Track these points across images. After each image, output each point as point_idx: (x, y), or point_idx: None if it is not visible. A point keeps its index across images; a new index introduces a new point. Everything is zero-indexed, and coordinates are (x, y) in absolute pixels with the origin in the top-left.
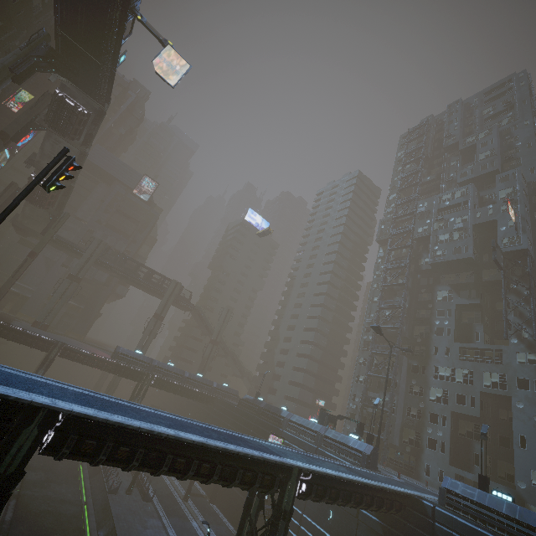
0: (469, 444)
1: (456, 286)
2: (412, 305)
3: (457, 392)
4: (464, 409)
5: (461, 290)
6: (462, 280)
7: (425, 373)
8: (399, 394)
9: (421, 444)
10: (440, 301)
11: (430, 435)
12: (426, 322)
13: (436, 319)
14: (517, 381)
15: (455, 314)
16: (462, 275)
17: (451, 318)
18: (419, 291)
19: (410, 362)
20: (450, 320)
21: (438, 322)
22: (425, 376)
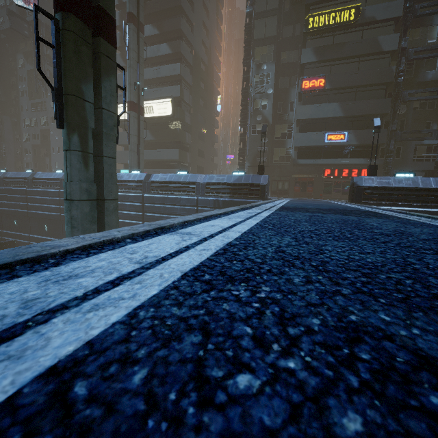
0: (45, 160)
1: (26, 55)
2: (5, 73)
3: (33, 133)
4: (36, 142)
5: (28, 57)
6: (28, 48)
7: (20, 125)
8: (6, 142)
9: (24, 167)
10: (20, 69)
11: (26, 161)
12: (16, 88)
13: (20, 84)
14: (52, 119)
15: (27, 79)
16: (28, 44)
17: (26, 82)
18: (9, 60)
19: (13, 120)
20: (26, 84)
21: (21, 87)
22: (20, 127)
